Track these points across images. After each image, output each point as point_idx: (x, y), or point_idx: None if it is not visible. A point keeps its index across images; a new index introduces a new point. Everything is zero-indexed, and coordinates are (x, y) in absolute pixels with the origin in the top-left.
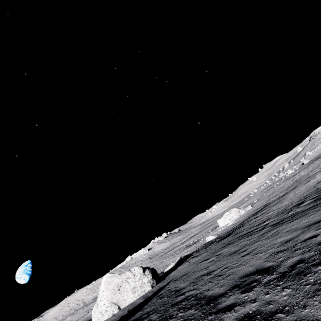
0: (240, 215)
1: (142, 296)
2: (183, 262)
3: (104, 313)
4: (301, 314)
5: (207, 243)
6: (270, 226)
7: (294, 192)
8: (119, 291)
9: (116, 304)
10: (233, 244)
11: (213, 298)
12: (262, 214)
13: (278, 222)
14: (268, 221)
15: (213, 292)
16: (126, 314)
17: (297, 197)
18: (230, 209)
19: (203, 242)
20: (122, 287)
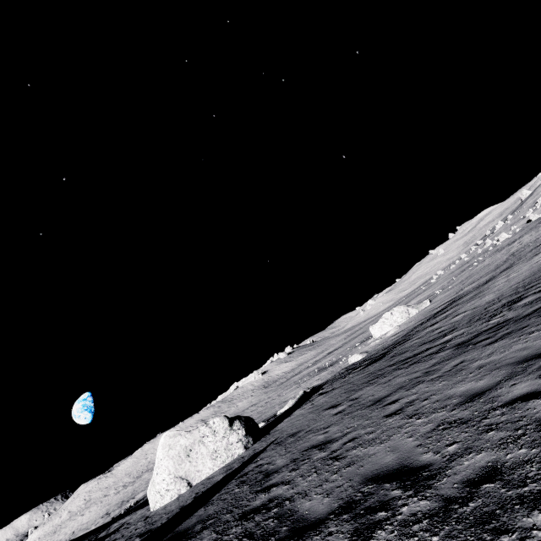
0: (409, 318)
1: (227, 464)
2: (306, 402)
3: (164, 493)
4: None
5: (349, 367)
6: (451, 348)
7: (507, 277)
8: (189, 458)
9: (184, 478)
10: (384, 378)
11: (302, 527)
12: (444, 318)
13: (468, 339)
14: (451, 336)
15: (309, 505)
16: (187, 505)
17: (512, 286)
18: (393, 309)
19: (345, 364)
20: (193, 452)
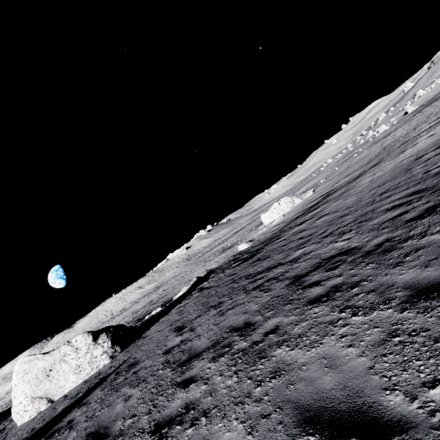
0: (293, 207)
1: (90, 377)
2: (189, 295)
3: (23, 413)
4: None
5: (236, 256)
6: (289, 279)
7: (373, 175)
8: (49, 377)
9: (44, 397)
10: (228, 301)
11: None
12: (311, 217)
13: (307, 271)
14: (302, 251)
15: None
16: None
17: (372, 190)
18: (280, 199)
19: (236, 250)
20: (54, 371)
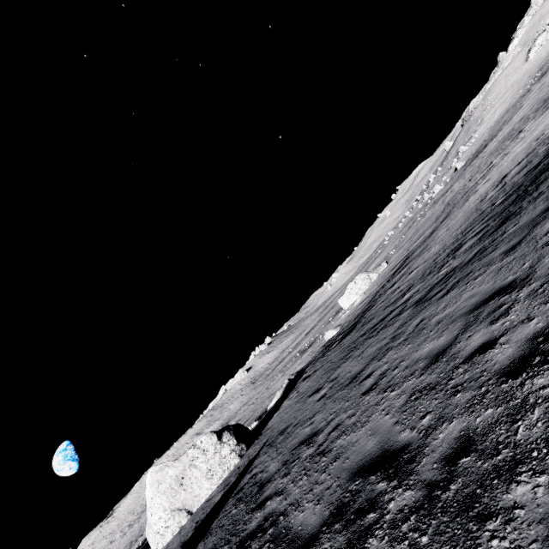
0: (371, 283)
1: (225, 479)
2: (292, 390)
3: (164, 531)
4: None
5: (326, 344)
6: (411, 307)
7: (447, 226)
8: (182, 486)
9: (182, 509)
10: (357, 350)
11: (297, 548)
12: (401, 277)
13: (424, 295)
14: (410, 294)
15: (302, 518)
16: (188, 540)
17: (452, 234)
18: (355, 278)
19: (322, 342)
20: (186, 479)
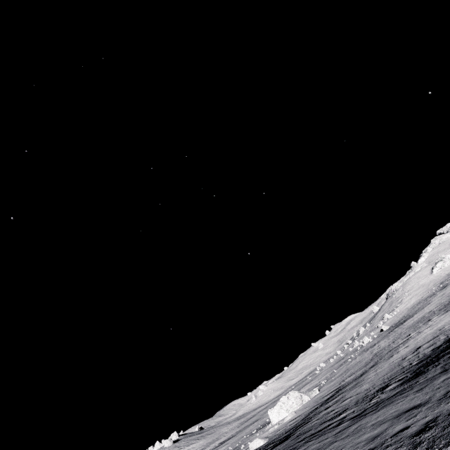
0: (302, 405)
1: None
2: None
3: None
4: None
5: None
6: (349, 420)
7: (375, 371)
8: None
9: None
10: (298, 449)
11: None
12: (335, 402)
13: (359, 413)
14: (345, 413)
15: None
16: None
17: (380, 378)
18: (289, 392)
19: None
20: None
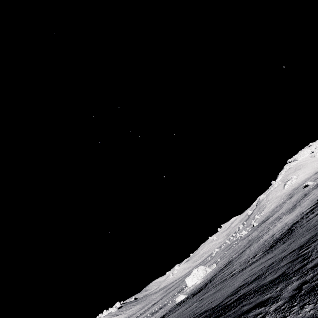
0: (206, 274)
1: None
2: None
3: None
4: (260, 285)
5: (178, 303)
6: (237, 273)
7: (250, 249)
8: None
9: None
10: (211, 290)
11: (215, 306)
12: (227, 268)
13: (242, 269)
14: (235, 271)
15: (212, 306)
16: None
17: (253, 252)
18: (198, 267)
19: (173, 304)
20: None
